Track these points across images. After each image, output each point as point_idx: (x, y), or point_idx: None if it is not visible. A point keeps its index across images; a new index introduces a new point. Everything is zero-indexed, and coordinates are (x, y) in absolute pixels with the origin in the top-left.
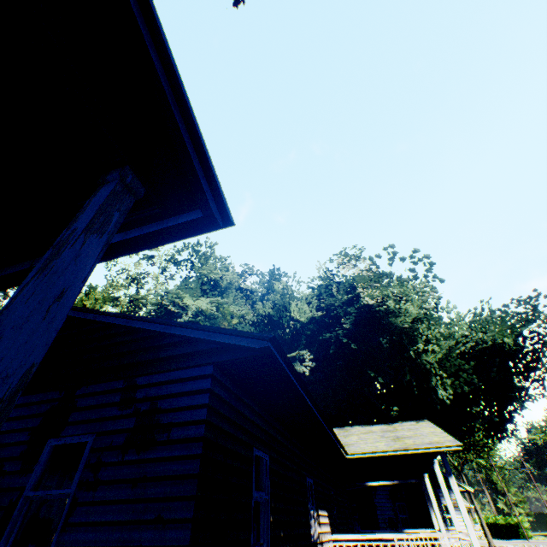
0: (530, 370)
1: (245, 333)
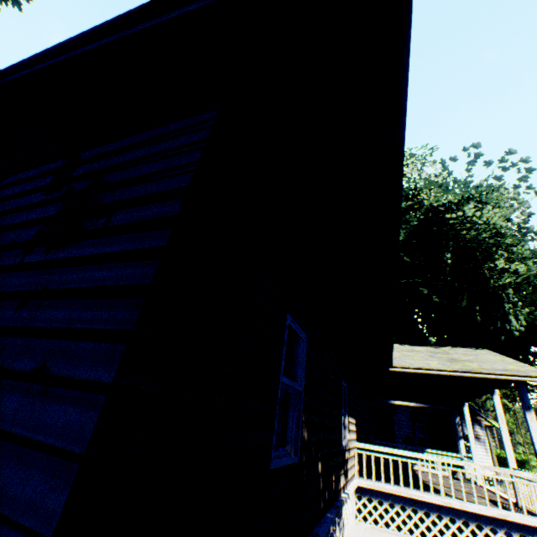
0: None
1: None
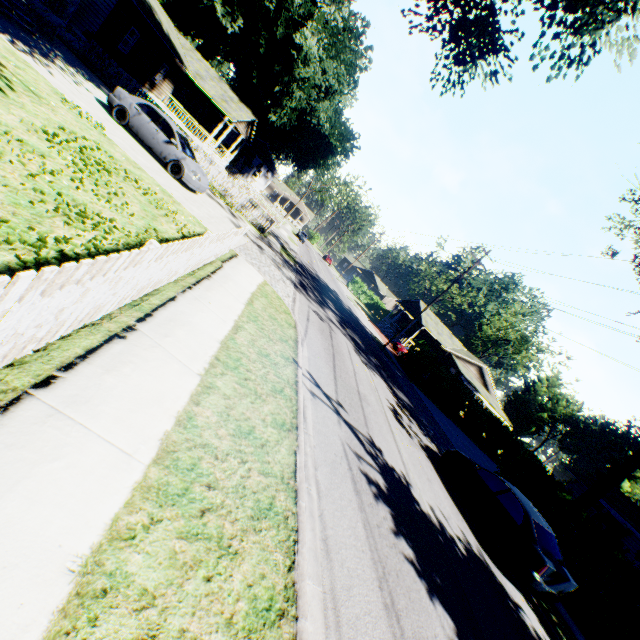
0: (321, 158)
1: None
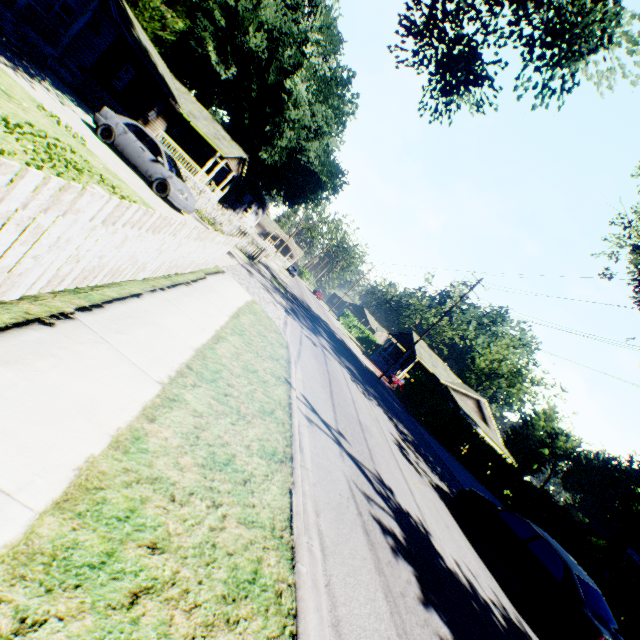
0: (311, 193)
1: (129, 36)
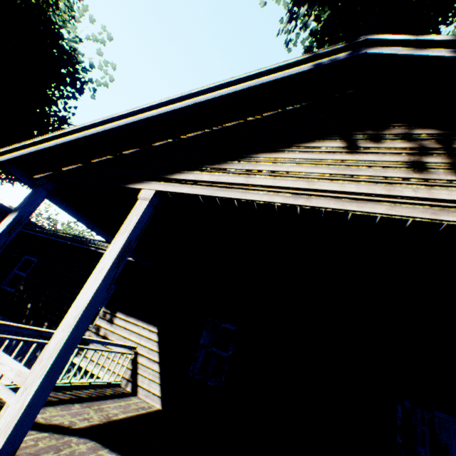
0: None
1: None
